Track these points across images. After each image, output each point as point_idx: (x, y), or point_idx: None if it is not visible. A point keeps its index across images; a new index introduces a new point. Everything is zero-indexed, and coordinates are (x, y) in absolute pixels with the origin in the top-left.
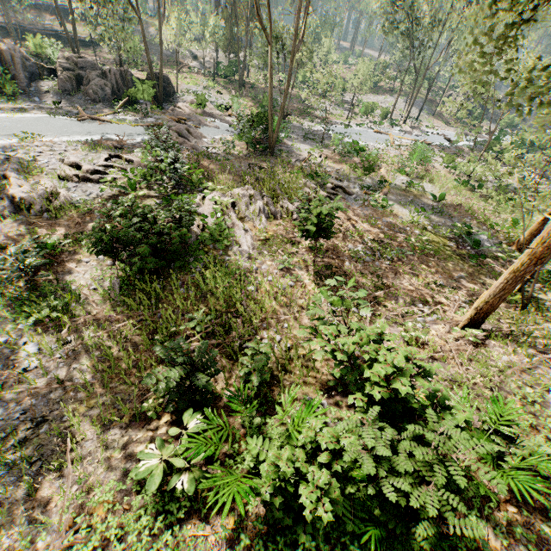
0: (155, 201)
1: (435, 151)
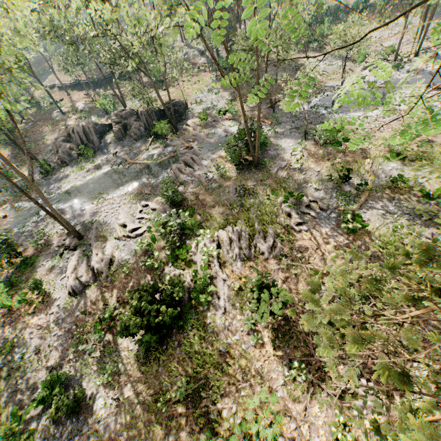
0: (166, 254)
1: None
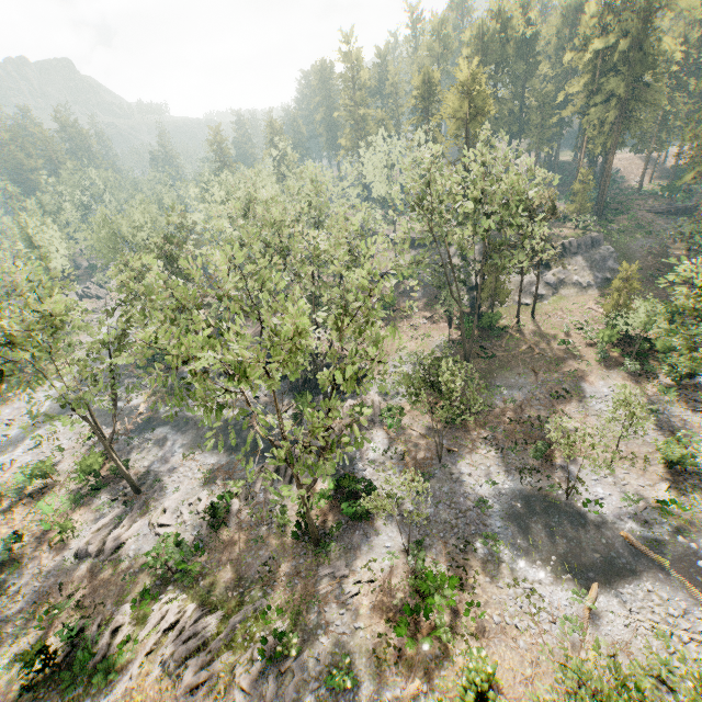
0: (145, 585)
1: None
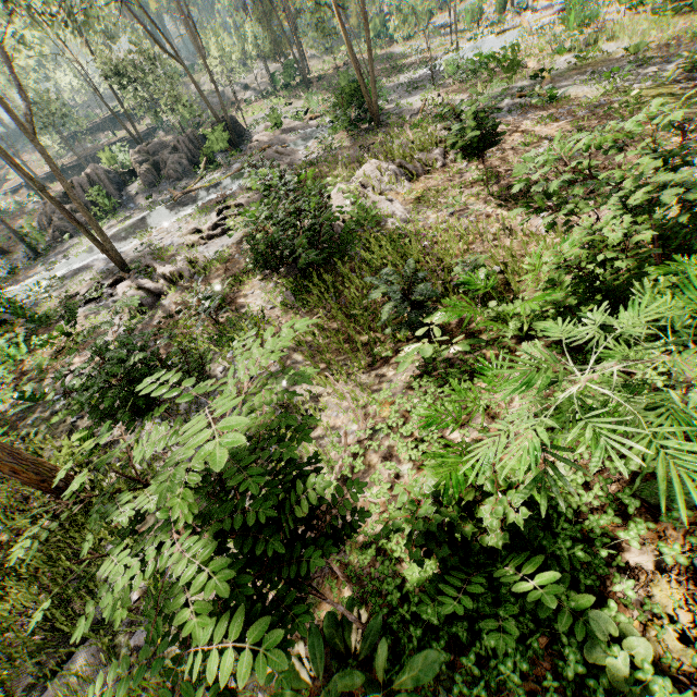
0: None
1: (599, 5)
